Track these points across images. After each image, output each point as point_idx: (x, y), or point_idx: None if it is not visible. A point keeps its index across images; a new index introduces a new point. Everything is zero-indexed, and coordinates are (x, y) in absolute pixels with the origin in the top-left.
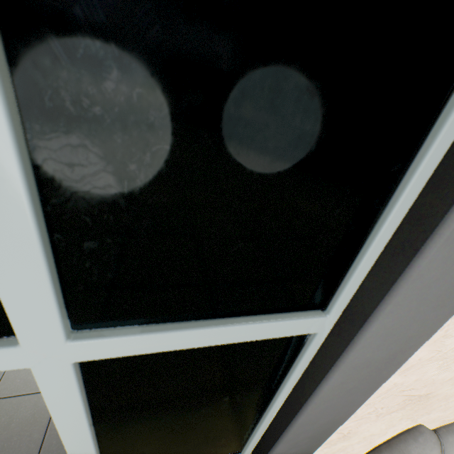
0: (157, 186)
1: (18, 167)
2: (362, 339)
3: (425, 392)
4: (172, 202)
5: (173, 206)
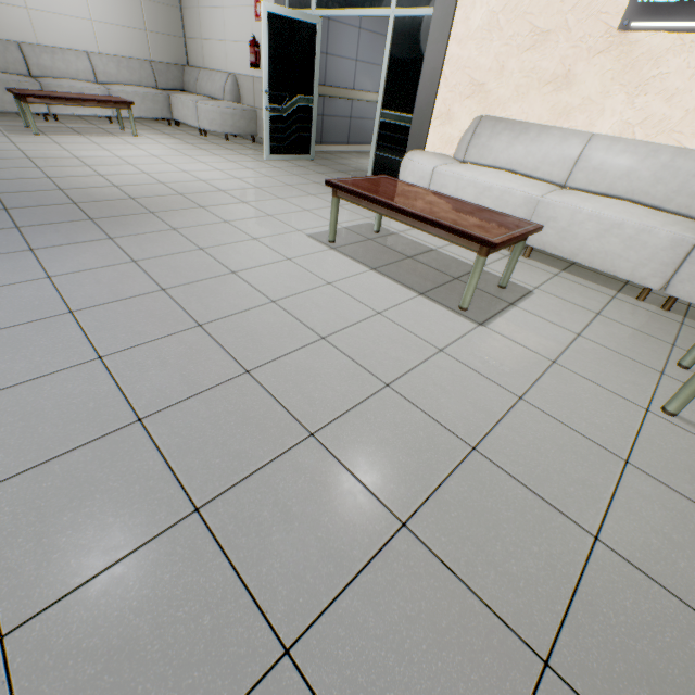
0: None
1: None
2: (434, 6)
3: (480, 81)
4: None
5: None
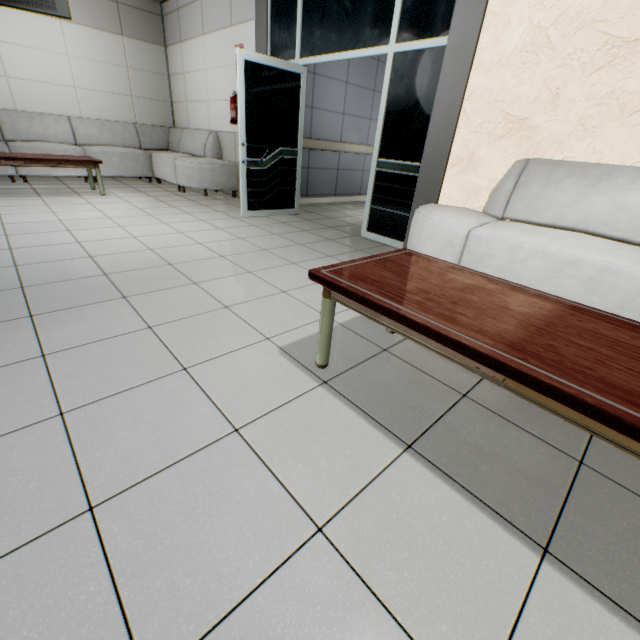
0: (416, 1)
1: (401, 0)
2: (449, 32)
3: (520, 116)
4: (417, 4)
5: (417, 4)
